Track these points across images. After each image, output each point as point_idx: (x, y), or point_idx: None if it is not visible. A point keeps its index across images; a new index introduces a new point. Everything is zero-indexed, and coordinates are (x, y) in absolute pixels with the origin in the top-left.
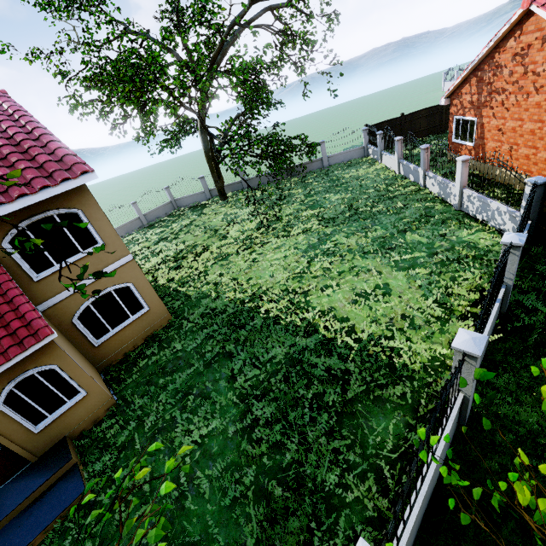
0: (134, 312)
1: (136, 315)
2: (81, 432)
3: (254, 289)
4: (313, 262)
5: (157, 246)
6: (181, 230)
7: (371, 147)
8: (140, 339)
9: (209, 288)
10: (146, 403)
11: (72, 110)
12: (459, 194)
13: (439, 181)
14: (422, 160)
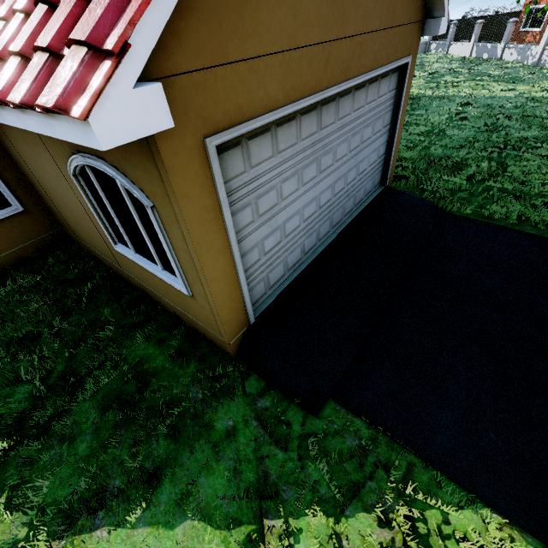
0: None
1: None
2: None
3: None
4: (440, 84)
5: None
6: None
7: (436, 41)
8: None
9: None
10: None
11: None
12: (541, 51)
13: (520, 48)
14: (507, 33)
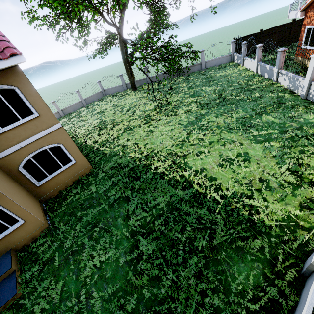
0: (65, 164)
1: (66, 166)
2: (23, 246)
3: (149, 151)
4: (191, 134)
5: (90, 119)
6: (106, 110)
7: (236, 54)
8: (70, 181)
9: (118, 149)
10: (67, 229)
11: (30, 21)
12: (307, 85)
13: (290, 76)
14: (278, 61)
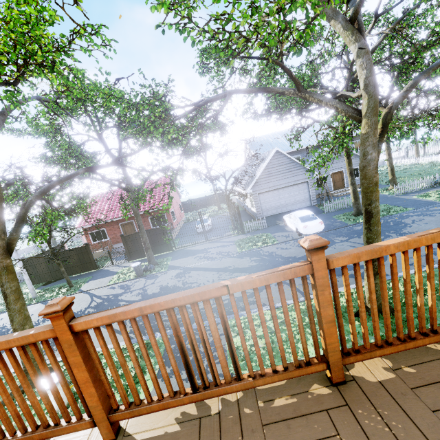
0: None
1: None
2: None
3: None
4: None
5: None
6: None
7: None
8: None
9: None
10: None
11: None
12: None
13: None
14: None
